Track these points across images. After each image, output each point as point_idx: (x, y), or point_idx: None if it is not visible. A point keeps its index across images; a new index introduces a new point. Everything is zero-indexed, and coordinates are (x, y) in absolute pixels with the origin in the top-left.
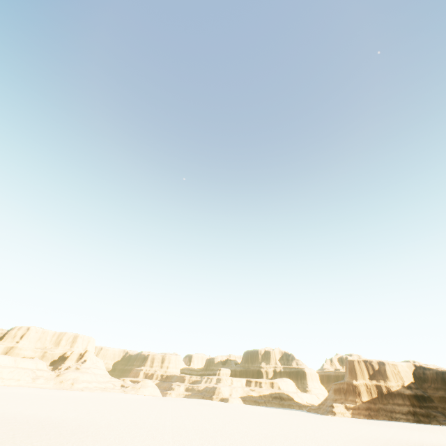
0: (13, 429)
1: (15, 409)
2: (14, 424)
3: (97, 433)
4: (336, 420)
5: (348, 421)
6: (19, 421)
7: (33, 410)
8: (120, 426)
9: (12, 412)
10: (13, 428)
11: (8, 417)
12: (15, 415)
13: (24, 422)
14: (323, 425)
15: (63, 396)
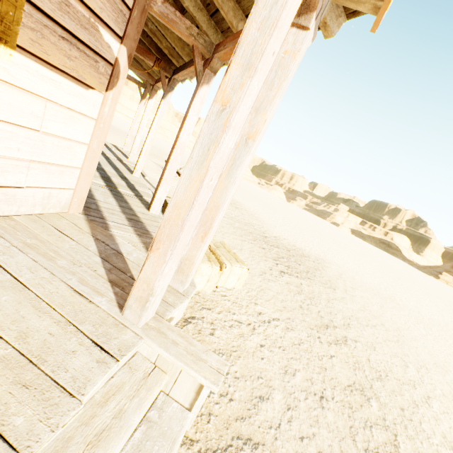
0: None
1: None
2: None
3: (257, 197)
4: (436, 281)
5: (449, 287)
6: None
7: None
8: (267, 200)
9: None
10: None
11: None
12: None
13: None
14: (420, 275)
15: None
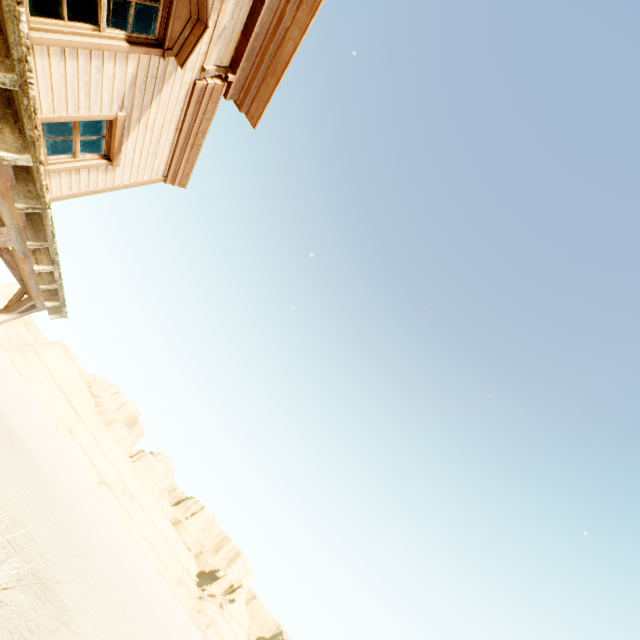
0: (153, 636)
1: (157, 607)
2: (155, 629)
3: None
4: None
5: None
6: (158, 629)
7: (170, 627)
8: None
9: (154, 608)
10: (153, 634)
11: (151, 611)
12: (156, 616)
13: (162, 637)
14: None
15: (194, 635)
